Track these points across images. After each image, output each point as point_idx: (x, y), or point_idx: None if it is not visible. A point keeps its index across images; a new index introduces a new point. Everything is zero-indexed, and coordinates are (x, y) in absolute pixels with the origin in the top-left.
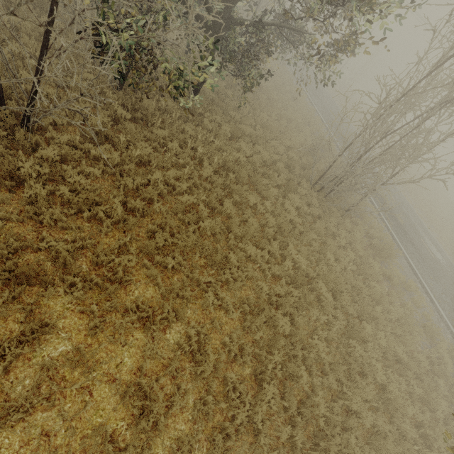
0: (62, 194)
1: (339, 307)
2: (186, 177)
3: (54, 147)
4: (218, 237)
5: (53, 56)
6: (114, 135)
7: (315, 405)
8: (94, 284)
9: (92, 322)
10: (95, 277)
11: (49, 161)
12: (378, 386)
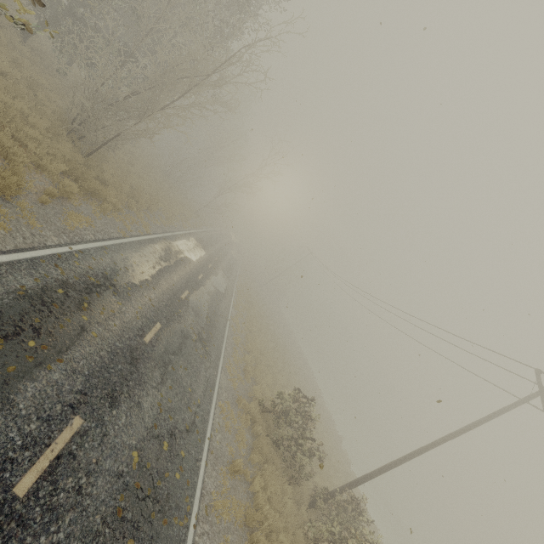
0: None
1: None
2: None
3: None
4: None
5: None
6: None
7: None
8: None
9: None
10: None
11: None
12: None
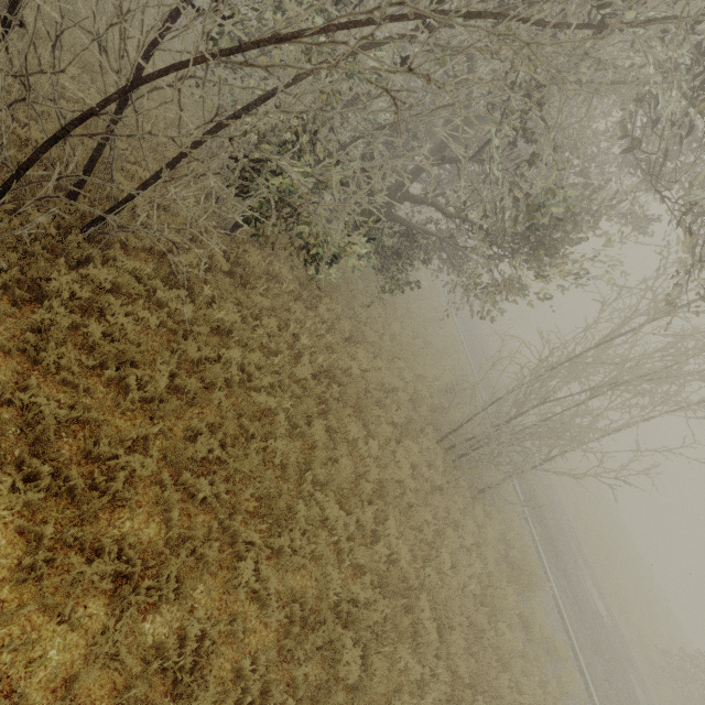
0: (90, 333)
1: (444, 656)
2: (273, 370)
3: (110, 270)
4: (290, 472)
5: (177, 178)
6: (198, 283)
7: None
8: (67, 488)
9: (28, 557)
10: (76, 476)
11: (93, 284)
12: None
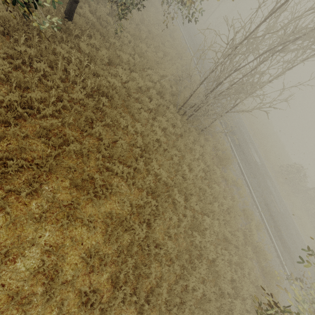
0: None
1: (189, 206)
2: (53, 100)
3: None
4: (85, 159)
5: None
6: None
7: (160, 293)
8: None
9: None
10: None
11: None
12: (210, 259)
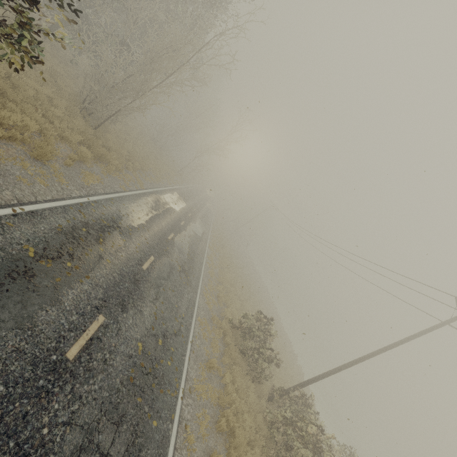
0: None
1: None
2: None
3: None
4: None
5: None
6: None
7: None
8: None
9: None
10: None
11: None
12: None
